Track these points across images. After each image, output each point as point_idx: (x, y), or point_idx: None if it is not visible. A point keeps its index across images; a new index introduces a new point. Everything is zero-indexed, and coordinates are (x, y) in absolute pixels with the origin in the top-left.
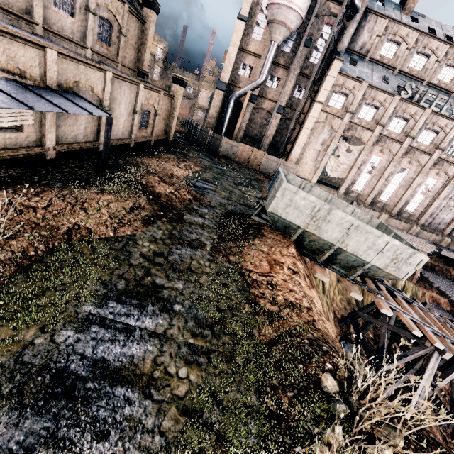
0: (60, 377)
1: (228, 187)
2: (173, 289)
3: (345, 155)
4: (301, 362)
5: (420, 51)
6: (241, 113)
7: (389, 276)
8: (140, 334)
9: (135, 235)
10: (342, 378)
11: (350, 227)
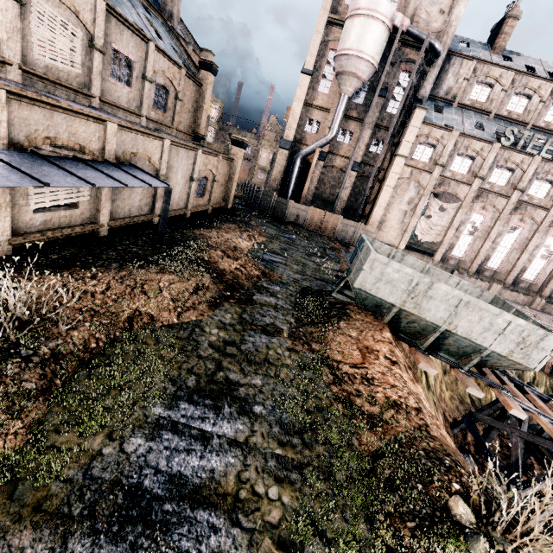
0: (134, 495)
1: (300, 259)
2: (250, 385)
3: (438, 215)
4: (420, 481)
5: (518, 92)
6: (309, 173)
7: (516, 365)
8: (218, 442)
9: (201, 320)
10: (477, 503)
11: (459, 304)
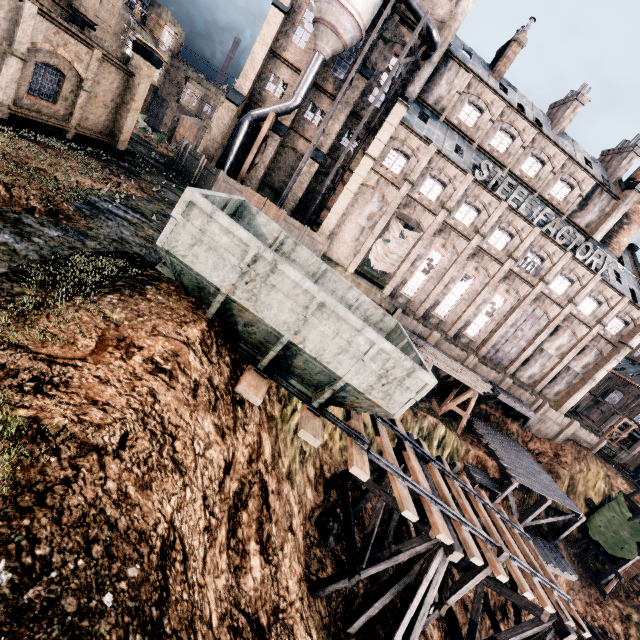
0: None
1: None
2: None
3: (398, 242)
4: None
5: (505, 128)
6: (256, 143)
7: (376, 408)
8: None
9: None
10: None
11: (310, 304)
